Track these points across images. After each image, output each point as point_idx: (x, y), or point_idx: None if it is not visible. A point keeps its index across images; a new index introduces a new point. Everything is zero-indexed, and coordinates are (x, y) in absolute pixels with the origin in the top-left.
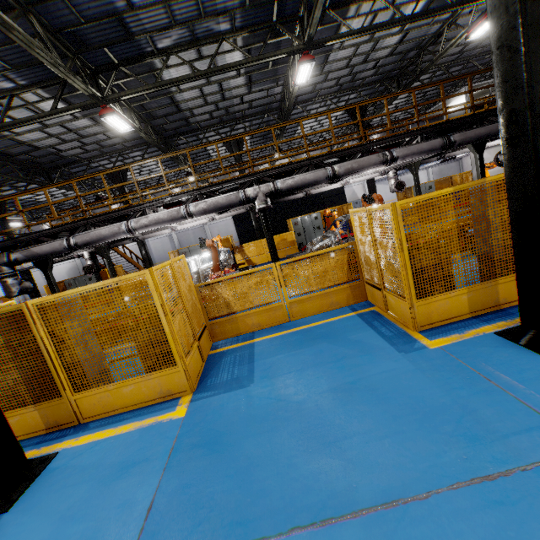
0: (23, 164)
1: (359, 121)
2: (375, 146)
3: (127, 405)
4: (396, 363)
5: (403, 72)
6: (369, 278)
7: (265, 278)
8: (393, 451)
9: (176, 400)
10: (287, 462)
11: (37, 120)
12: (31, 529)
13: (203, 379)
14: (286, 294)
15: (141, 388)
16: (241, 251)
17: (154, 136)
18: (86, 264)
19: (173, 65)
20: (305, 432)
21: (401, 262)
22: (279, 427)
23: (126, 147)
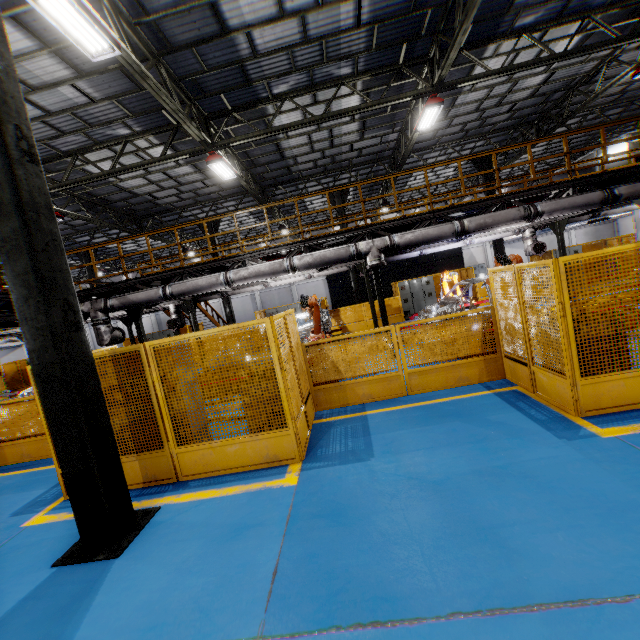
0: (119, 211)
1: (496, 170)
2: (513, 199)
3: (230, 467)
4: (557, 450)
5: (545, 116)
6: (511, 350)
7: (381, 342)
8: (571, 546)
9: (284, 467)
10: (432, 544)
11: (146, 166)
12: (147, 577)
13: (312, 448)
14: (405, 363)
15: (246, 449)
16: (337, 316)
17: (253, 185)
18: (171, 318)
19: (285, 111)
20: (450, 514)
21: (562, 330)
22: (415, 506)
23: (222, 196)
